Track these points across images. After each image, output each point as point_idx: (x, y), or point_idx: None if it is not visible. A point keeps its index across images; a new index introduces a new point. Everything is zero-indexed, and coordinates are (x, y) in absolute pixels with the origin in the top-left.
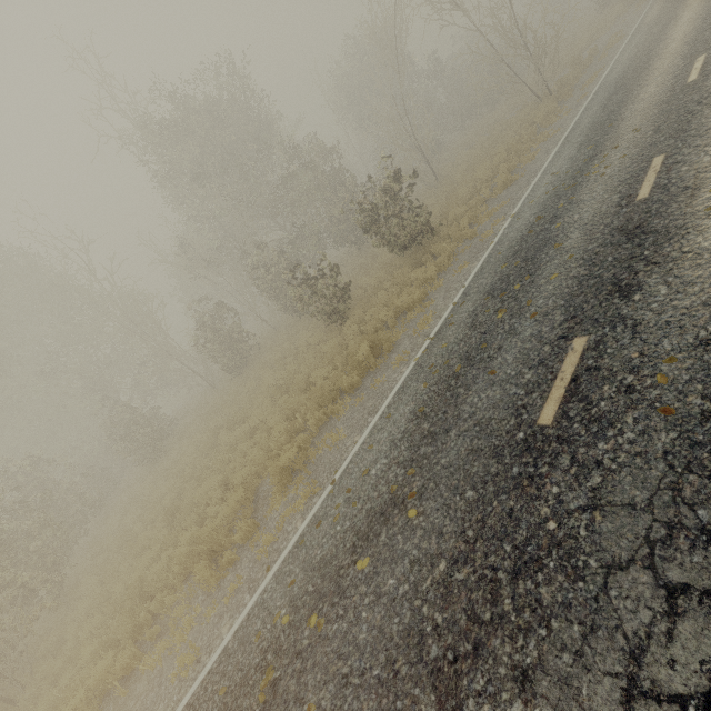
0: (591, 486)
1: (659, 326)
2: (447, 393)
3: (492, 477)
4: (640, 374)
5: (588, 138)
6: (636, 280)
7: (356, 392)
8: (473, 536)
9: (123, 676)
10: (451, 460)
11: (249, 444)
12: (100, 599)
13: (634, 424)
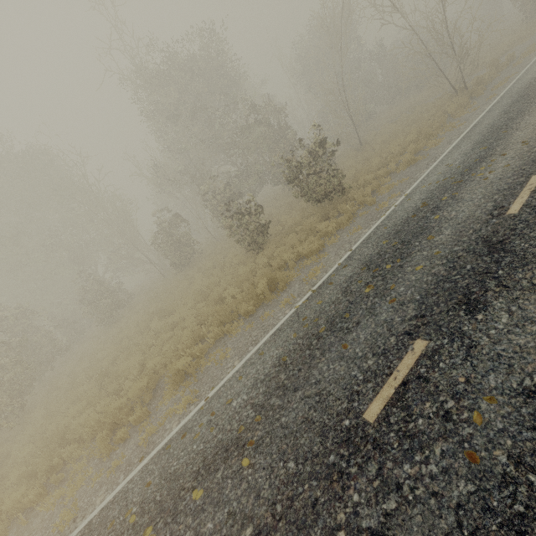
0: (386, 509)
1: (491, 356)
2: (307, 351)
3: (313, 456)
4: (460, 403)
5: (484, 138)
6: (484, 298)
7: (249, 318)
8: (280, 512)
9: (31, 506)
10: (289, 421)
11: (168, 336)
12: (39, 431)
13: (440, 458)
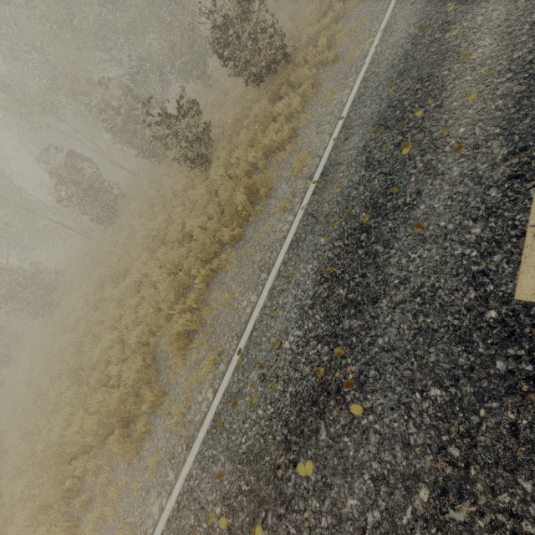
0: None
1: None
2: (359, 251)
3: (465, 371)
4: None
5: None
6: None
7: (238, 244)
8: (461, 456)
9: None
10: (392, 341)
11: (136, 300)
12: (25, 457)
13: None
